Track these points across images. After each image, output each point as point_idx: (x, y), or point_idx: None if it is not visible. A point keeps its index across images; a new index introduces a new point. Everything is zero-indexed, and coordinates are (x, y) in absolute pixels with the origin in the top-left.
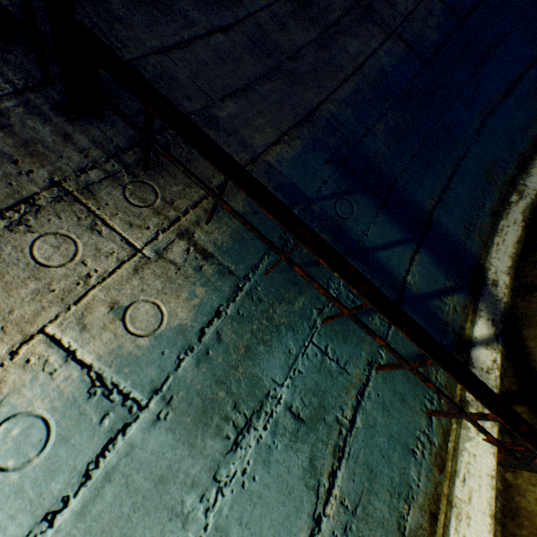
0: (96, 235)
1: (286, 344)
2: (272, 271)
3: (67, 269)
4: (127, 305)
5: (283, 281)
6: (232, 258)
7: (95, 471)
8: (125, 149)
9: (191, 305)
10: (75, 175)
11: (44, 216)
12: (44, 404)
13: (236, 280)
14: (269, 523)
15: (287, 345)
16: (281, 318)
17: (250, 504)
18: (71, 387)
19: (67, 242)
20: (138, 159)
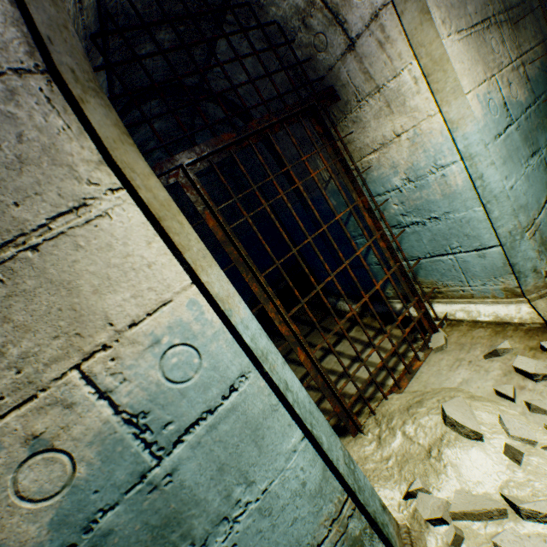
0: (502, 47)
1: (545, 136)
2: (544, 103)
3: (497, 57)
4: (509, 83)
5: (546, 110)
6: (534, 87)
7: (505, 132)
8: (508, 10)
9: (523, 97)
10: (497, 15)
11: (492, 29)
12: (496, 102)
13: (534, 97)
14: (537, 187)
15: (545, 137)
16: (545, 125)
17: (533, 177)
18: (500, 101)
19: (497, 45)
20: (511, 17)
